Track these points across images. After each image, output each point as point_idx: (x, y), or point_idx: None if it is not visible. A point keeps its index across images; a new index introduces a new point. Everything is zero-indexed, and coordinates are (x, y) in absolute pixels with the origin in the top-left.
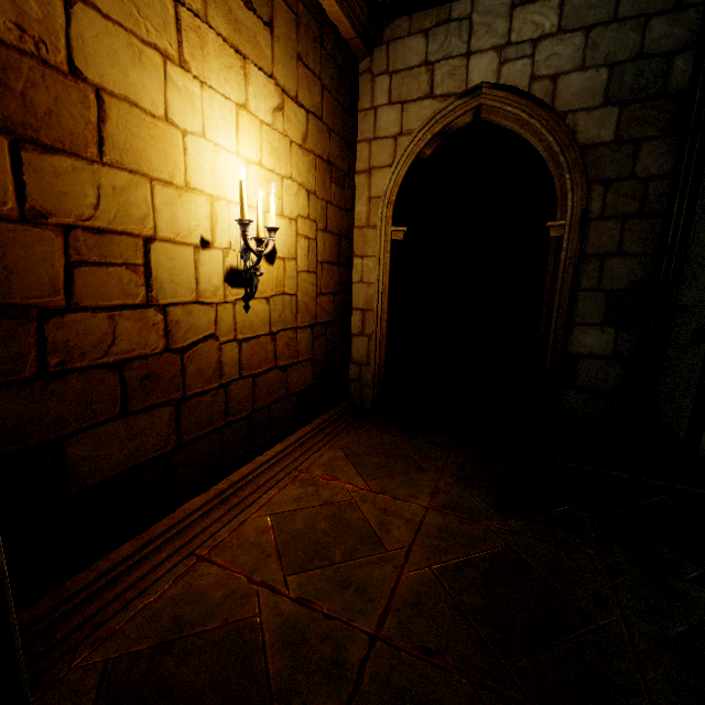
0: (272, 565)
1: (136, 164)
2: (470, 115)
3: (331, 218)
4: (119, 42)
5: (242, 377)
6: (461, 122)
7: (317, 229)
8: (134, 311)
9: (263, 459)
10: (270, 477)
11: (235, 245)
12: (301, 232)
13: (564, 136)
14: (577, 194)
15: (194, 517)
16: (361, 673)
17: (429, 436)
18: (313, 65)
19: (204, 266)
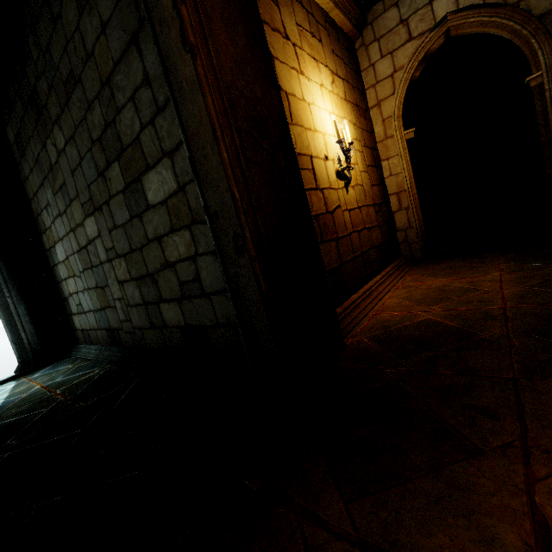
0: (417, 307)
1: (300, 122)
2: (442, 37)
3: (365, 139)
4: (286, 71)
5: (354, 231)
6: (436, 46)
7: (362, 146)
8: (314, 191)
9: (375, 281)
10: (383, 288)
11: (335, 157)
12: (356, 149)
13: (521, 17)
14: (545, 49)
15: (358, 301)
16: (506, 315)
17: (475, 257)
18: (338, 54)
19: (328, 169)
